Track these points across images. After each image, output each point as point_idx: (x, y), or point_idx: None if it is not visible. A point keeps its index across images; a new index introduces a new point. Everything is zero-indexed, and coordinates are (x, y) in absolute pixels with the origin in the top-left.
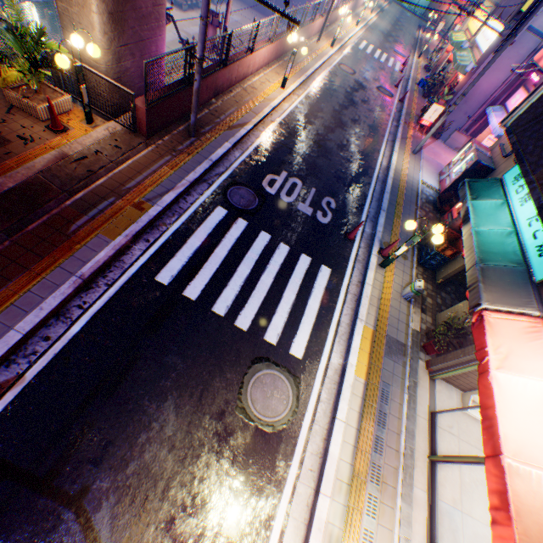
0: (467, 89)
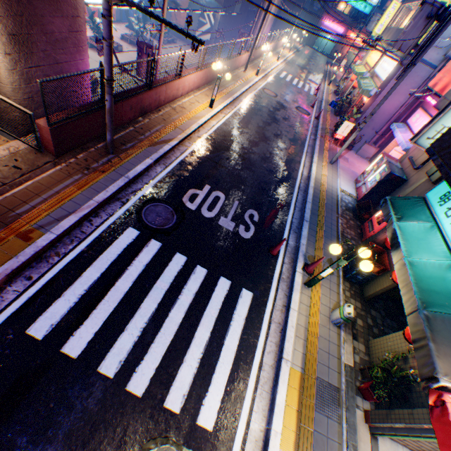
0: (375, 109)
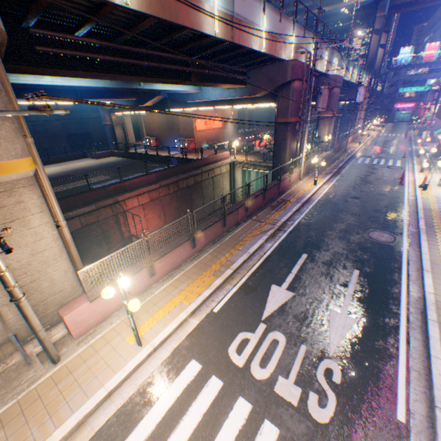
0: (430, 121)
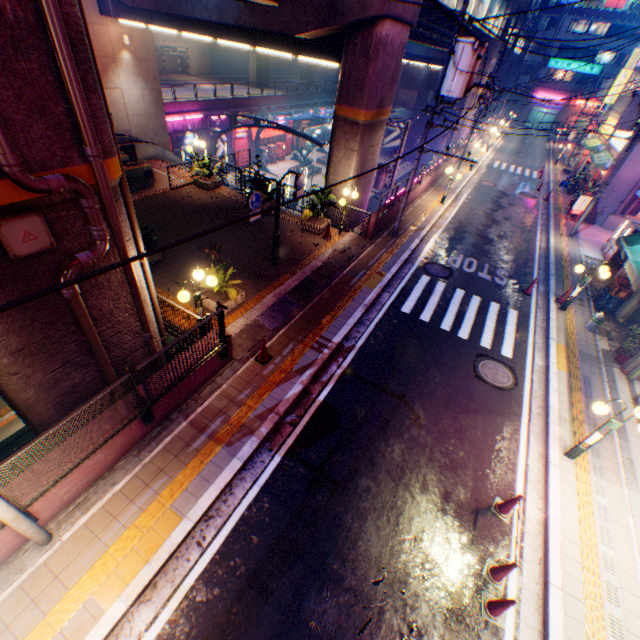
0: (608, 180)
